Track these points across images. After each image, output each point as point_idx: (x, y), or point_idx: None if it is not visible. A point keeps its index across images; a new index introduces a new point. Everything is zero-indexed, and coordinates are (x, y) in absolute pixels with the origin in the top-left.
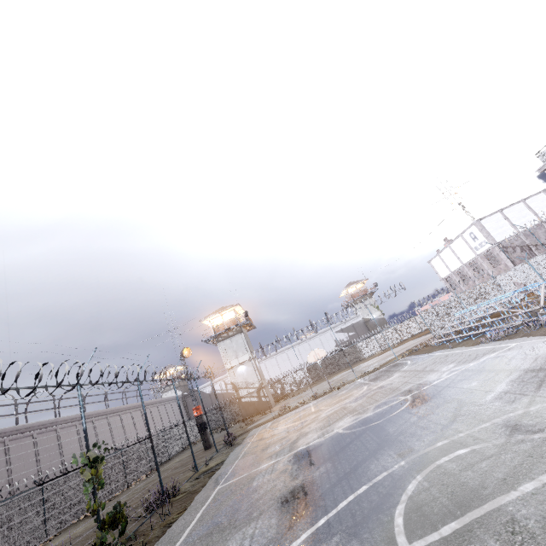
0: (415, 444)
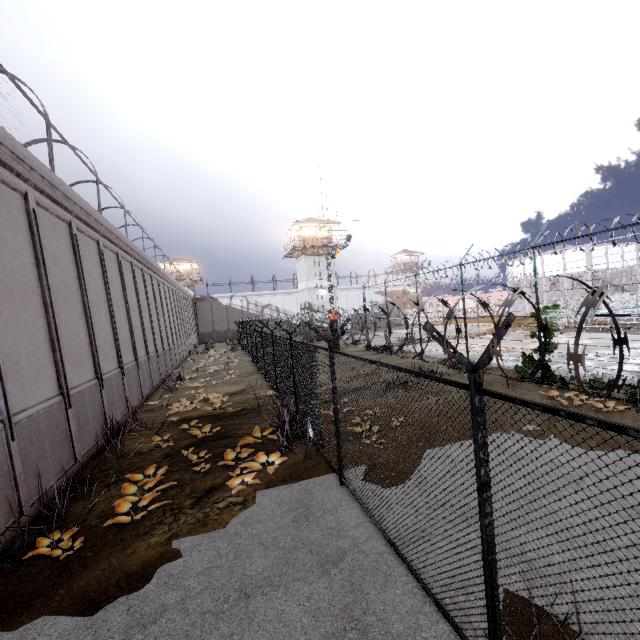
0: None
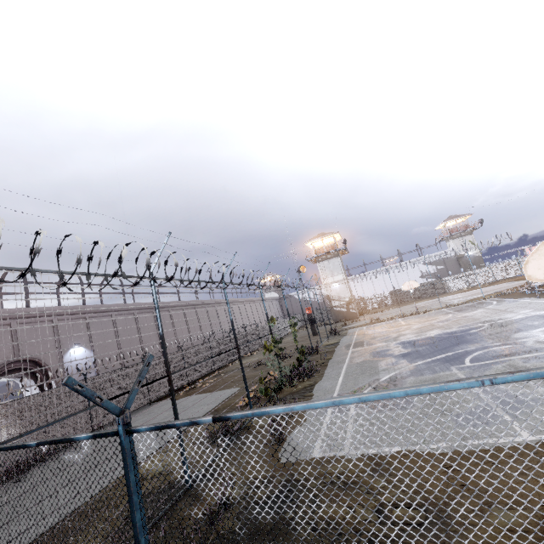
0: (482, 343)
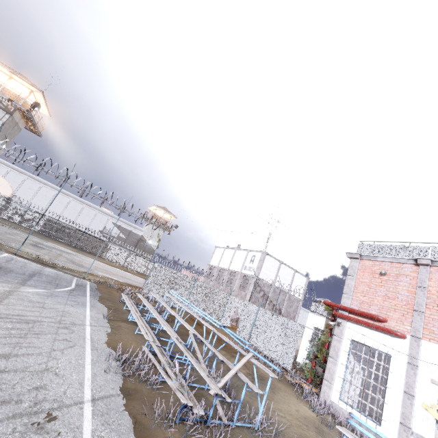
0: None
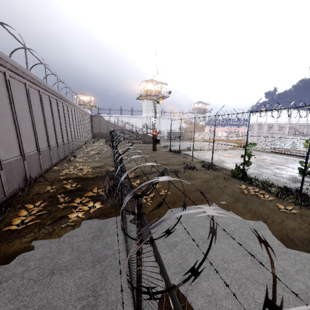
0: None
